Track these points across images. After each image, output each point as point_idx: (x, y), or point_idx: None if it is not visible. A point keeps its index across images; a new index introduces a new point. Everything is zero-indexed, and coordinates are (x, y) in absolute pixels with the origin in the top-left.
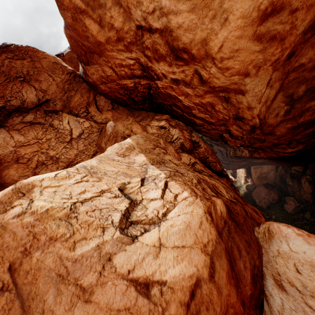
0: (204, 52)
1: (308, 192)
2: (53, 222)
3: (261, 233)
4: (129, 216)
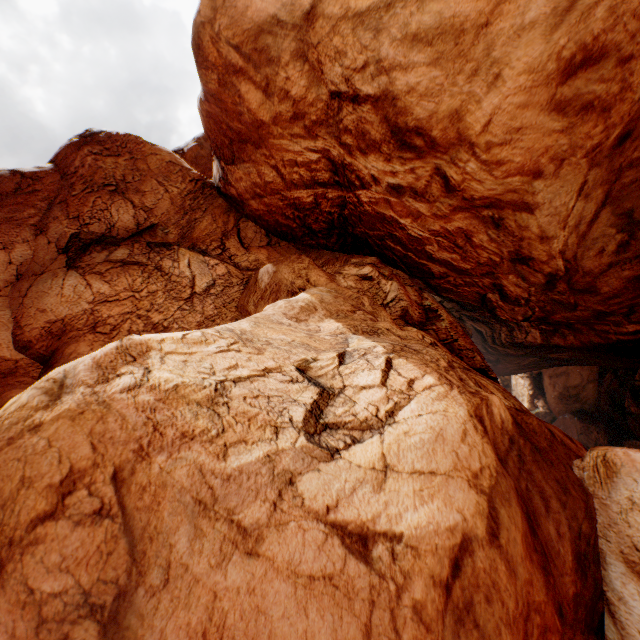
0: (455, 134)
1: None
2: (187, 408)
3: (589, 467)
4: (321, 415)
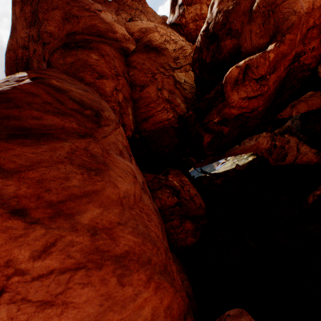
0: None
1: None
2: None
3: None
4: None
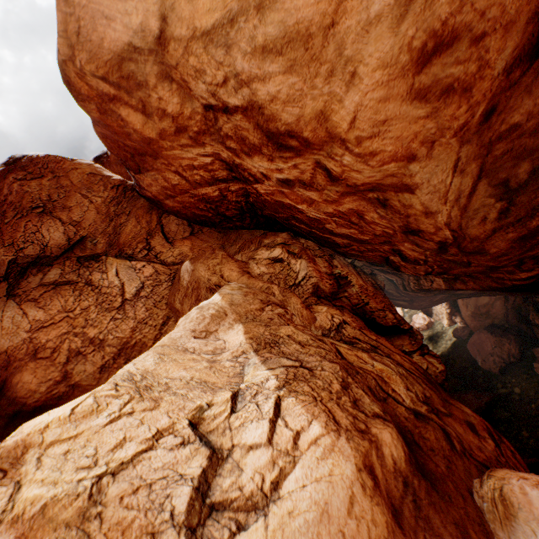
0: (325, 133)
1: None
2: (53, 536)
3: (487, 499)
4: (208, 491)
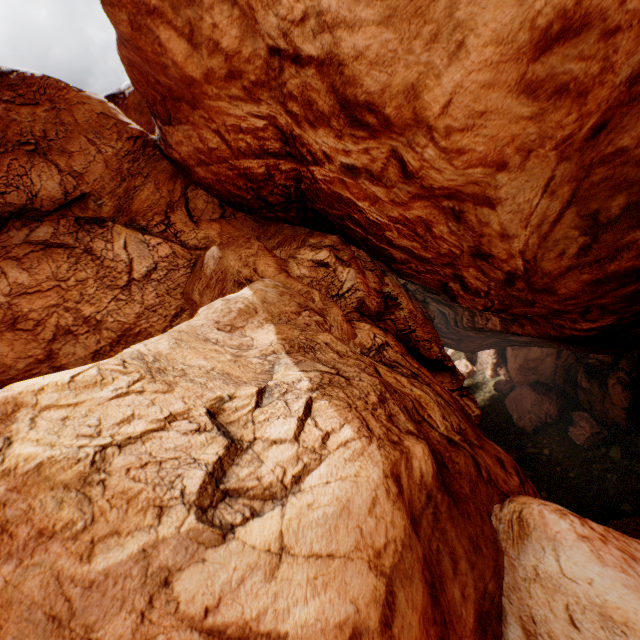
0: (411, 113)
1: (620, 406)
2: (50, 495)
3: (505, 521)
4: (223, 478)
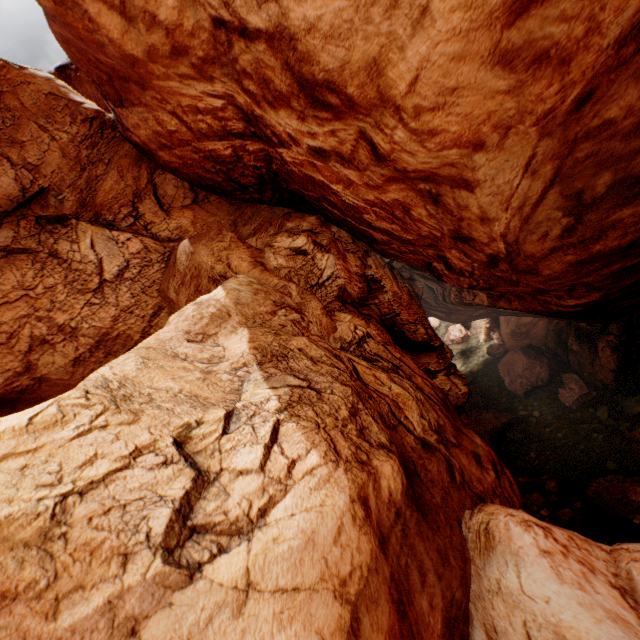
0: (376, 92)
1: (608, 369)
2: (10, 555)
3: (473, 531)
4: (190, 514)
